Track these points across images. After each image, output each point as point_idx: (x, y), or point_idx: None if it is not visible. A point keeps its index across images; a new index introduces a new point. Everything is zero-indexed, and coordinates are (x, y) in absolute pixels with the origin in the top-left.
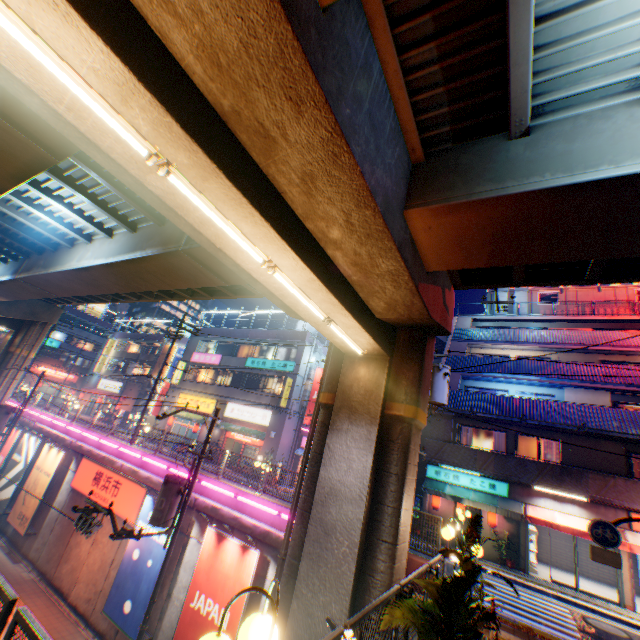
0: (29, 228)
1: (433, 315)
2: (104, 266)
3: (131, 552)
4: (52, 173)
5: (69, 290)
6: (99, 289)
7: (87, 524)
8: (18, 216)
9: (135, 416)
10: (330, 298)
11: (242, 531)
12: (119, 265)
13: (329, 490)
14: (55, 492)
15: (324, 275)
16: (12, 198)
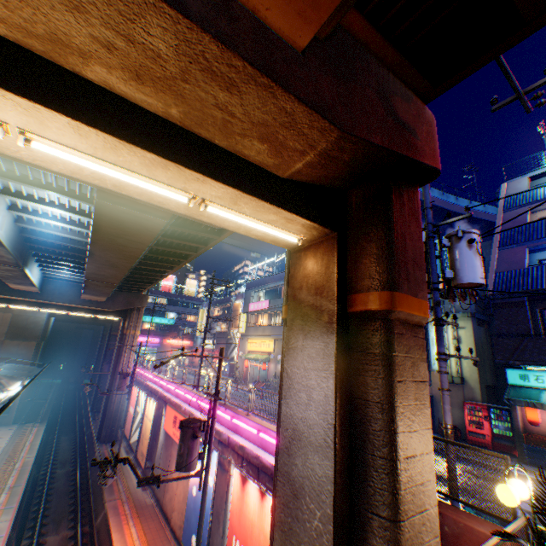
0: (66, 238)
1: (354, 130)
2: (93, 245)
3: (191, 488)
4: (6, 177)
5: (112, 277)
6: (121, 268)
7: (101, 476)
8: (45, 229)
9: (226, 364)
10: (144, 156)
11: (265, 471)
12: (96, 239)
13: (292, 433)
14: (158, 433)
15: (95, 116)
16: (24, 215)
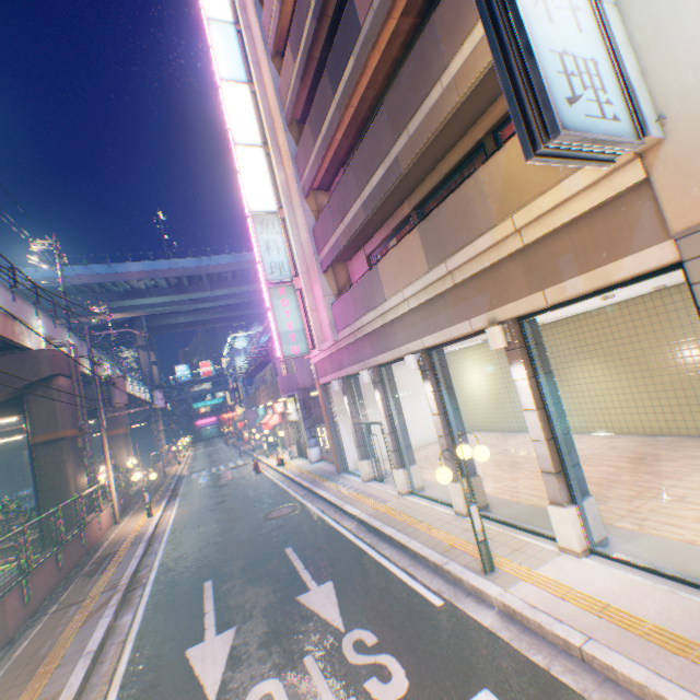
0: None
1: None
2: None
3: None
4: None
5: None
6: None
7: None
8: None
9: None
10: None
11: None
12: None
13: None
14: None
15: None
16: None
